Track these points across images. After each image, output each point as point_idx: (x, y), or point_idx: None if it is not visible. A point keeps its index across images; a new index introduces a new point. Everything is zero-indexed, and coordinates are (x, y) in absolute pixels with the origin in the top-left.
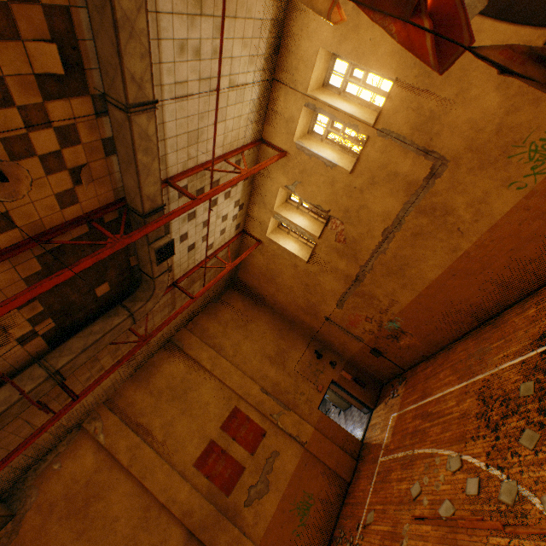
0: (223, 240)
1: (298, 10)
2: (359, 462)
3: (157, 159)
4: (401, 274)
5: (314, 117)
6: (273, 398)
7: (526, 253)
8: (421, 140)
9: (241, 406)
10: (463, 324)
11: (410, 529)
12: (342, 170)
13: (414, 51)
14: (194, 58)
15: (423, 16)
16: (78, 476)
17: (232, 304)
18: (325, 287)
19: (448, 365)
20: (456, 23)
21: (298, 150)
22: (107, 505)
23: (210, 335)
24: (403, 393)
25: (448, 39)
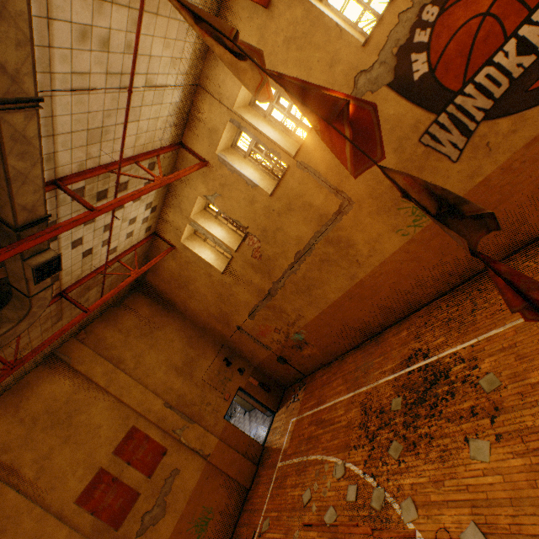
0: (130, 243)
1: (229, 23)
2: (260, 467)
3: (39, 164)
4: (308, 293)
5: (239, 132)
6: (177, 412)
7: (404, 287)
8: (333, 179)
9: (141, 425)
10: (355, 339)
11: (300, 536)
12: (263, 191)
13: (335, 153)
14: (100, 48)
15: (345, 122)
16: None
17: (137, 310)
18: (239, 298)
19: (340, 375)
20: (372, 138)
21: (220, 163)
22: None
23: (107, 346)
24: (302, 398)
25: (364, 153)
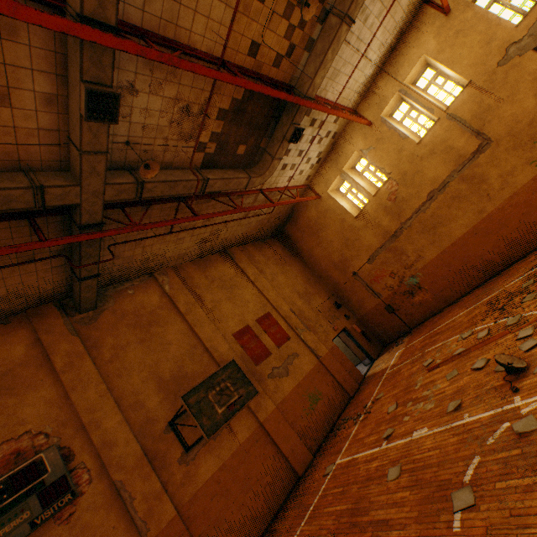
0: (297, 181)
1: (416, 29)
2: (362, 386)
3: (332, 61)
4: (433, 231)
5: (398, 105)
6: (299, 318)
7: (533, 217)
8: (476, 125)
9: (273, 314)
10: (473, 280)
11: (424, 377)
12: (411, 141)
13: None
14: (363, 22)
15: None
16: (145, 304)
17: (274, 248)
18: (363, 242)
19: (456, 308)
20: None
21: (381, 123)
22: (164, 331)
23: (255, 260)
24: (409, 339)
25: None
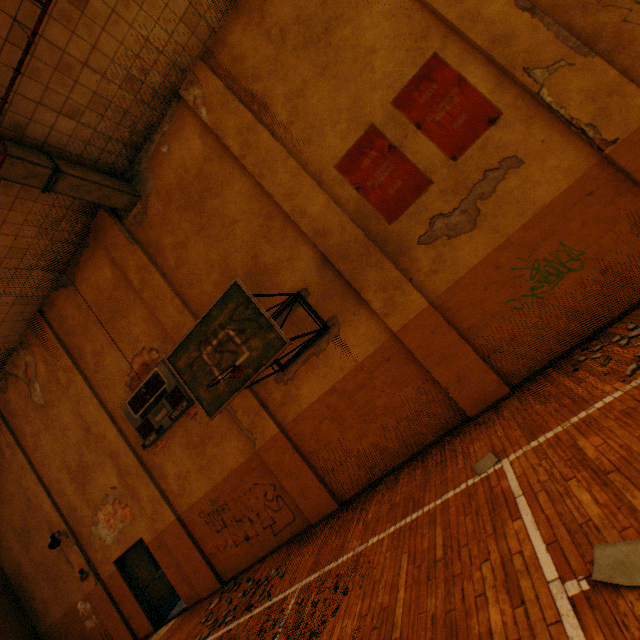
0: None
1: None
2: None
3: None
4: None
5: None
6: (546, 25)
7: None
8: None
9: (449, 55)
10: None
11: None
12: None
13: None
14: None
15: None
16: (187, 165)
17: None
18: None
19: None
20: None
21: None
22: (222, 204)
23: None
24: None
25: None
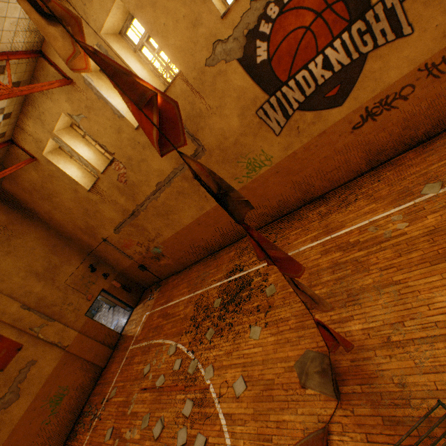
0: None
1: None
2: (115, 350)
3: None
4: (167, 217)
5: None
6: (36, 313)
7: None
8: (191, 128)
9: None
10: (200, 254)
11: (137, 397)
12: (129, 123)
13: (145, 133)
14: None
15: (155, 110)
16: None
17: None
18: (105, 214)
19: (187, 280)
20: (177, 127)
21: (86, 85)
22: None
23: None
24: (157, 297)
25: (168, 139)
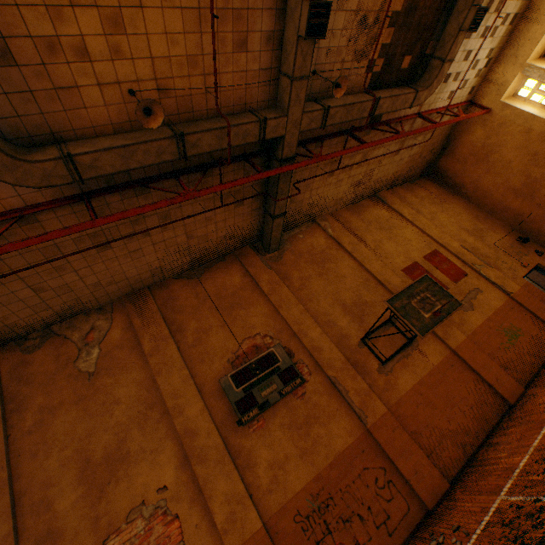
0: (457, 98)
1: None
2: None
3: None
4: None
5: None
6: (473, 255)
7: None
8: None
9: (441, 251)
10: None
11: None
12: None
13: None
14: None
15: None
16: (315, 246)
17: (426, 188)
18: None
19: None
20: None
21: None
22: (336, 267)
23: (407, 202)
24: None
25: None
